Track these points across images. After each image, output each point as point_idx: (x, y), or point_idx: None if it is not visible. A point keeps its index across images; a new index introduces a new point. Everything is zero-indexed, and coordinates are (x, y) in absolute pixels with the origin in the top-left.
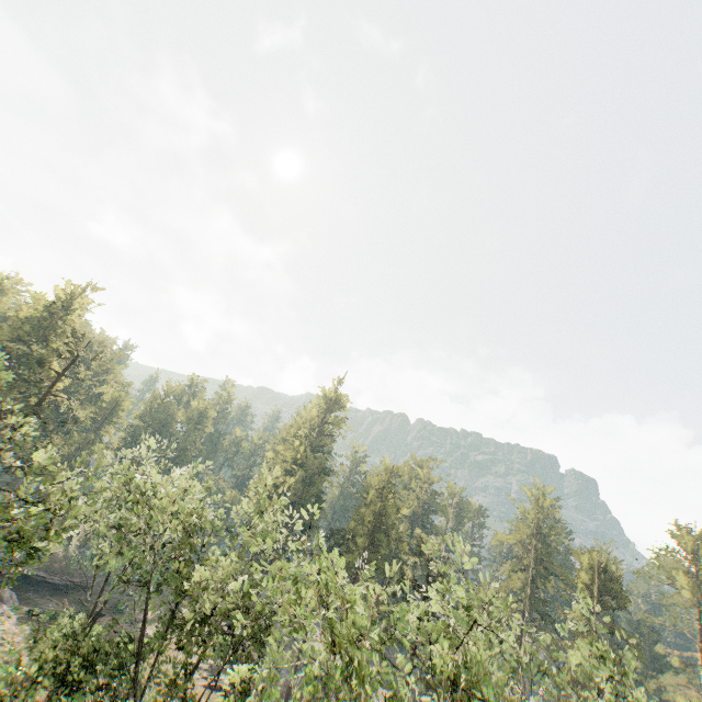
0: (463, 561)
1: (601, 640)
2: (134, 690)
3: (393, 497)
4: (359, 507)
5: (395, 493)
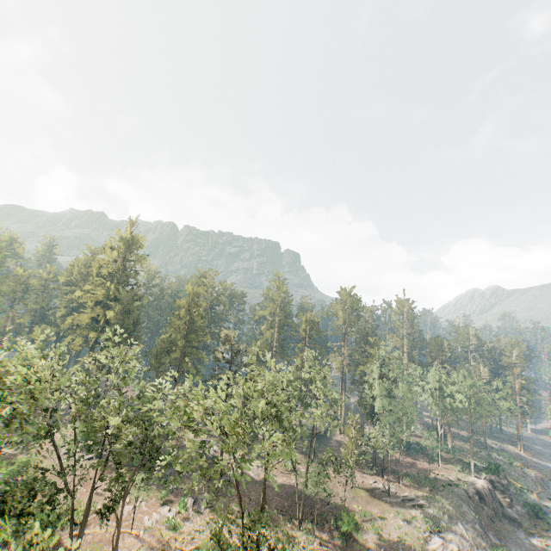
0: (273, 364)
1: (309, 352)
2: (71, 493)
3: (197, 310)
4: (174, 322)
5: (198, 306)
